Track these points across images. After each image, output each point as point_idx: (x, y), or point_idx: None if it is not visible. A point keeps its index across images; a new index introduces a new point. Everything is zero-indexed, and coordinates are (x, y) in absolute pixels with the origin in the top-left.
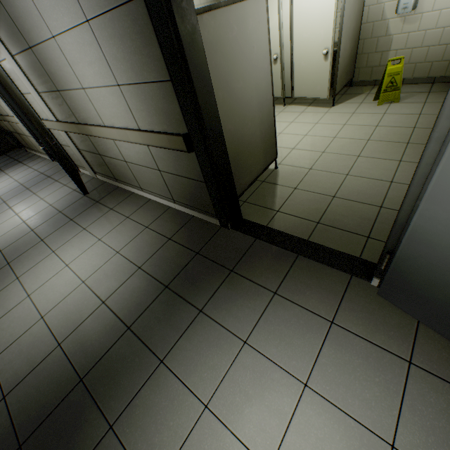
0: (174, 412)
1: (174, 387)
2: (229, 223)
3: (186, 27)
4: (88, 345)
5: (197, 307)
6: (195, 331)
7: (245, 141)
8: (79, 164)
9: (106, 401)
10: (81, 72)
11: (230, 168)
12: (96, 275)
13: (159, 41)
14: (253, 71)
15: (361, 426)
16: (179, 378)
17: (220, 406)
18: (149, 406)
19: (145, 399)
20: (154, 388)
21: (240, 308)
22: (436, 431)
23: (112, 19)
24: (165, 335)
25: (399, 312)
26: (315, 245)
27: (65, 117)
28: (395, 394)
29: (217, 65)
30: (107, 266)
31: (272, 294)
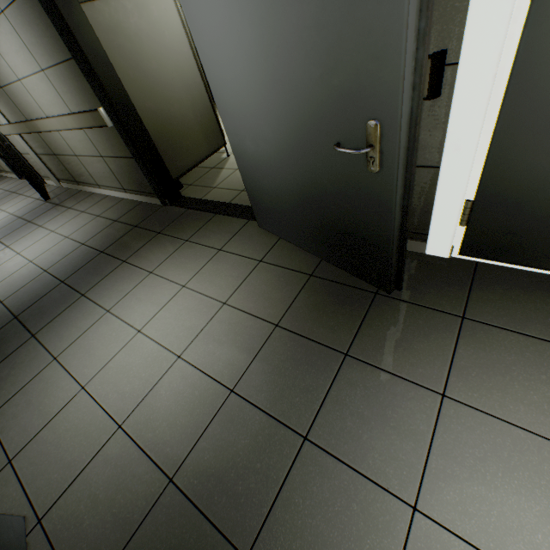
0: (84, 319)
1: (88, 307)
2: (167, 199)
3: (69, 10)
4: (26, 298)
5: (122, 260)
6: (116, 274)
7: (174, 122)
8: (43, 175)
9: (33, 324)
10: (13, 63)
11: (152, 141)
12: (44, 255)
13: (52, 23)
14: (169, 54)
15: (210, 298)
16: (94, 301)
17: (119, 309)
18: (66, 320)
19: (64, 317)
20: (72, 310)
21: (156, 254)
22: (256, 291)
23: (18, 8)
24: (91, 280)
25: (270, 236)
26: (231, 205)
27: (15, 118)
28: (241, 279)
29: (121, 46)
30: (55, 248)
31: (184, 242)
